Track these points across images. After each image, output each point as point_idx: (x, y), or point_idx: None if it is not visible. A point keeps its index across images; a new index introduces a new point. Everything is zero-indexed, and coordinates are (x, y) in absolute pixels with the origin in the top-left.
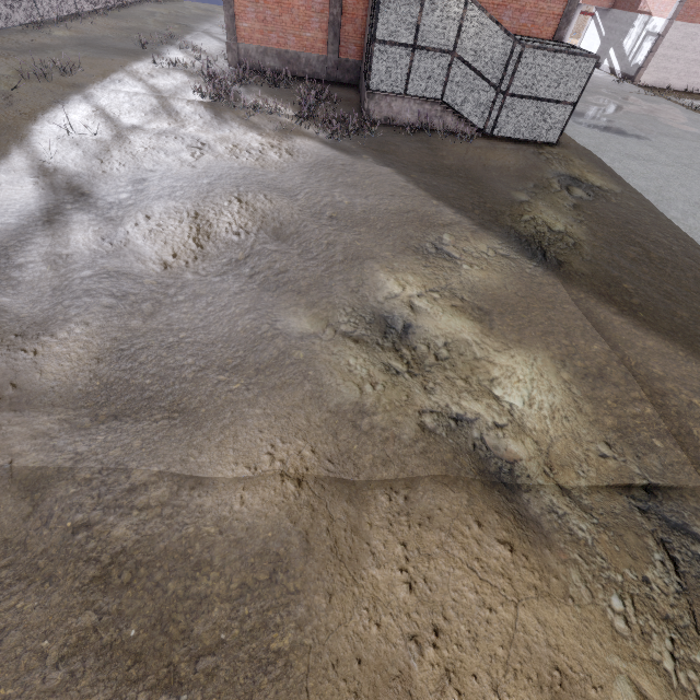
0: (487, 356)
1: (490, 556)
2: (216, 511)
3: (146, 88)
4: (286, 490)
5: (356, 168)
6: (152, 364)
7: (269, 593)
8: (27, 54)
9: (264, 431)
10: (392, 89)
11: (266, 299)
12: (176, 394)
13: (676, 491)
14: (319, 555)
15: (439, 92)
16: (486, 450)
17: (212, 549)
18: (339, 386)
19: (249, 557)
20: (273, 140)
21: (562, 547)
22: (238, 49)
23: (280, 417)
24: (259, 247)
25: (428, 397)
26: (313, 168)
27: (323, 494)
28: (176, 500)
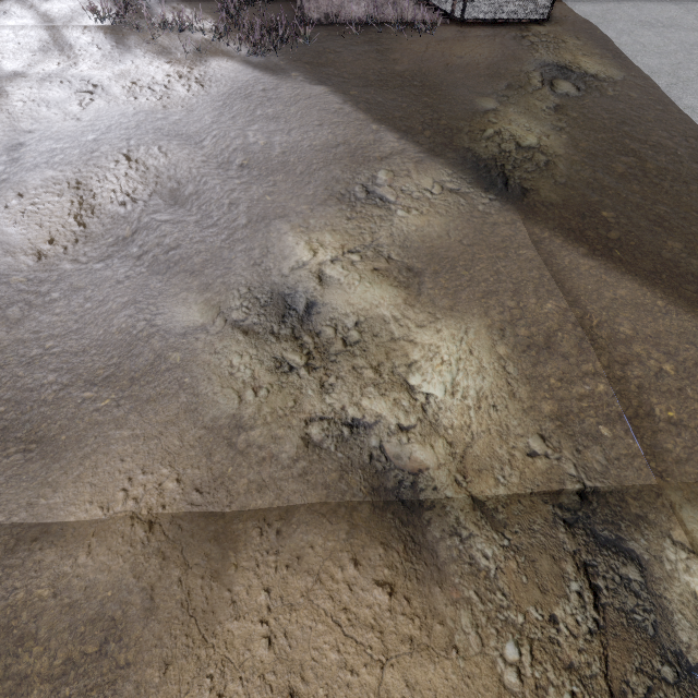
0: (407, 333)
1: (362, 604)
2: (56, 567)
3: (36, 17)
4: (134, 537)
5: (280, 93)
6: (6, 388)
7: (96, 668)
8: None
9: (126, 459)
10: None
11: (152, 285)
12: (34, 420)
13: (617, 494)
14: (165, 613)
15: None
16: (385, 460)
17: (40, 618)
18: (216, 396)
19: (80, 625)
20: (183, 68)
21: (457, 582)
22: None
23: (150, 438)
24: (147, 219)
25: (322, 399)
26: (227, 101)
27: (179, 537)
28: (9, 559)
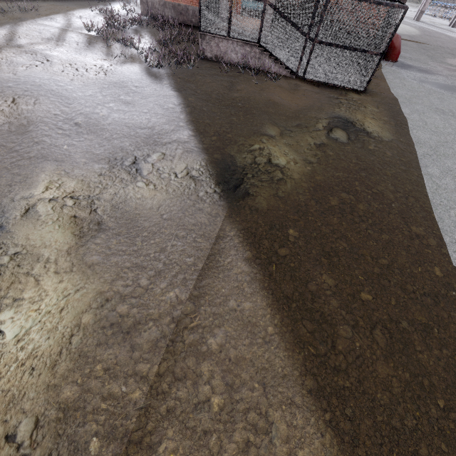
0: (41, 274)
1: None
2: None
3: (64, 24)
4: None
5: (144, 90)
6: None
7: None
8: (19, 1)
9: None
10: (218, 31)
11: None
12: None
13: None
14: None
15: (256, 36)
16: None
17: None
18: None
19: None
20: (108, 63)
21: None
22: (147, 2)
23: None
24: None
25: None
26: (110, 86)
27: None
28: None
